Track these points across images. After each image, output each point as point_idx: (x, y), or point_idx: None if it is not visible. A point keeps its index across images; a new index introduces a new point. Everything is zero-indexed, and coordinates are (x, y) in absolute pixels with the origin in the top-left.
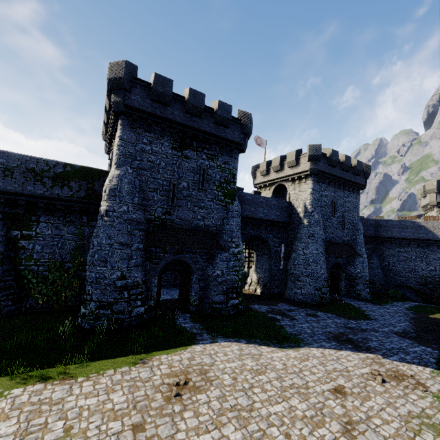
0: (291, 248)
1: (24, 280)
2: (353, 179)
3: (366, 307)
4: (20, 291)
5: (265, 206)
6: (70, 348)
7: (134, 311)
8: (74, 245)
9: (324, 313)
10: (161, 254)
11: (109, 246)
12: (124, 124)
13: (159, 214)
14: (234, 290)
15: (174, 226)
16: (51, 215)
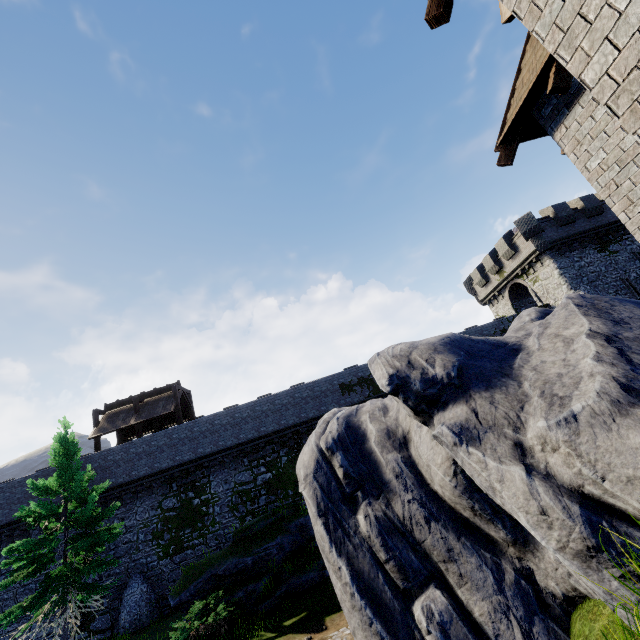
0: None
1: None
2: None
3: None
4: None
5: None
6: None
7: None
8: None
9: None
10: None
11: None
12: (553, 257)
13: None
14: None
15: None
16: None
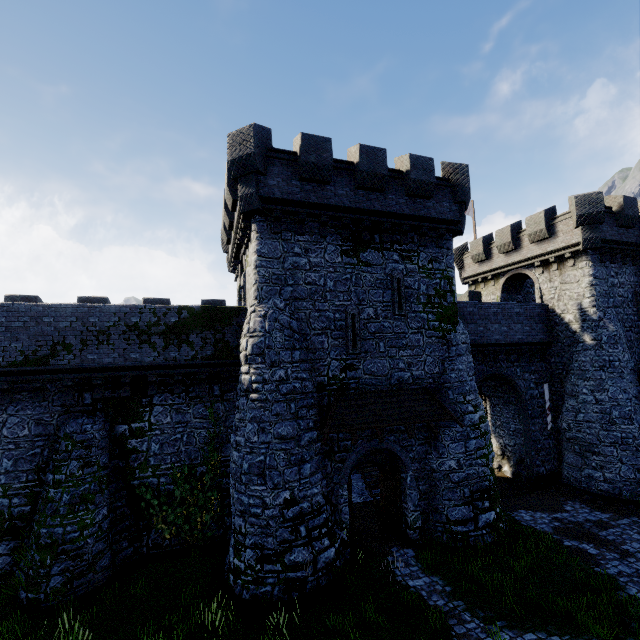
0: (562, 388)
1: (141, 503)
2: None
3: None
4: (138, 520)
5: (501, 320)
6: None
7: (319, 558)
8: (206, 436)
9: None
10: (347, 443)
11: (265, 446)
12: (262, 230)
13: (336, 372)
14: (485, 494)
15: (362, 389)
16: (168, 392)
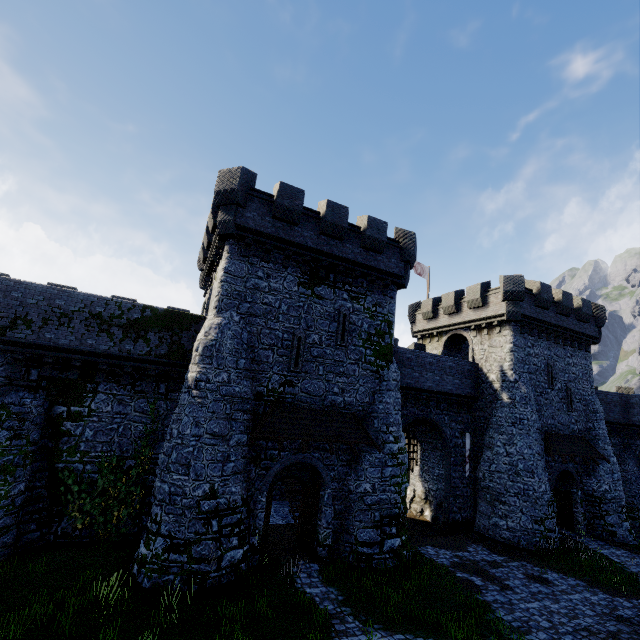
0: (482, 441)
1: (60, 487)
2: (577, 328)
3: (635, 565)
4: (52, 505)
5: (435, 370)
6: (113, 636)
7: (226, 556)
8: (142, 430)
9: (559, 576)
10: (274, 452)
11: (196, 439)
12: (233, 251)
13: (275, 385)
14: (394, 520)
15: (296, 404)
16: (115, 382)
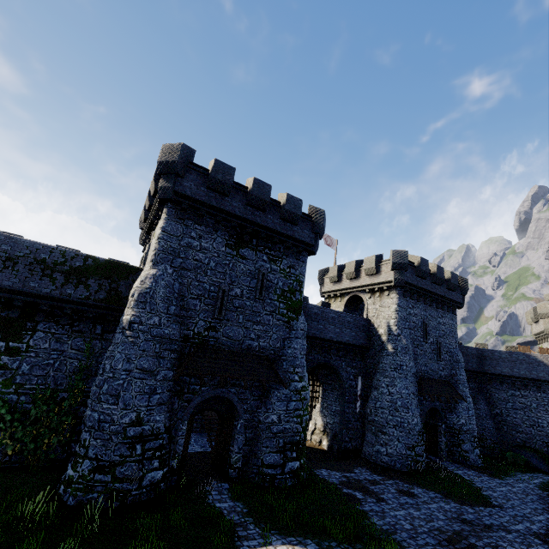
0: (371, 383)
1: None
2: (447, 295)
3: (480, 481)
4: None
5: (336, 323)
6: (36, 547)
7: (147, 477)
8: (77, 366)
9: (423, 491)
10: (196, 387)
11: (126, 373)
12: (170, 214)
13: (201, 330)
14: (295, 446)
15: (218, 347)
16: (55, 322)
